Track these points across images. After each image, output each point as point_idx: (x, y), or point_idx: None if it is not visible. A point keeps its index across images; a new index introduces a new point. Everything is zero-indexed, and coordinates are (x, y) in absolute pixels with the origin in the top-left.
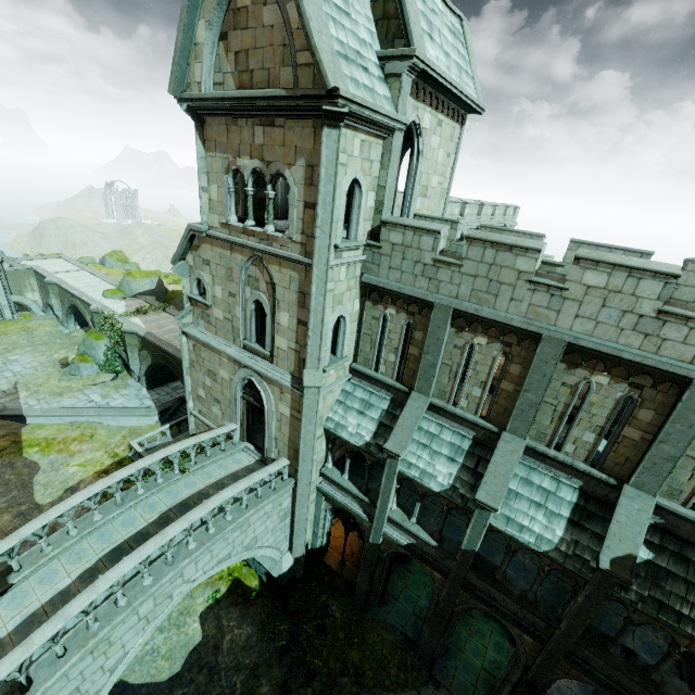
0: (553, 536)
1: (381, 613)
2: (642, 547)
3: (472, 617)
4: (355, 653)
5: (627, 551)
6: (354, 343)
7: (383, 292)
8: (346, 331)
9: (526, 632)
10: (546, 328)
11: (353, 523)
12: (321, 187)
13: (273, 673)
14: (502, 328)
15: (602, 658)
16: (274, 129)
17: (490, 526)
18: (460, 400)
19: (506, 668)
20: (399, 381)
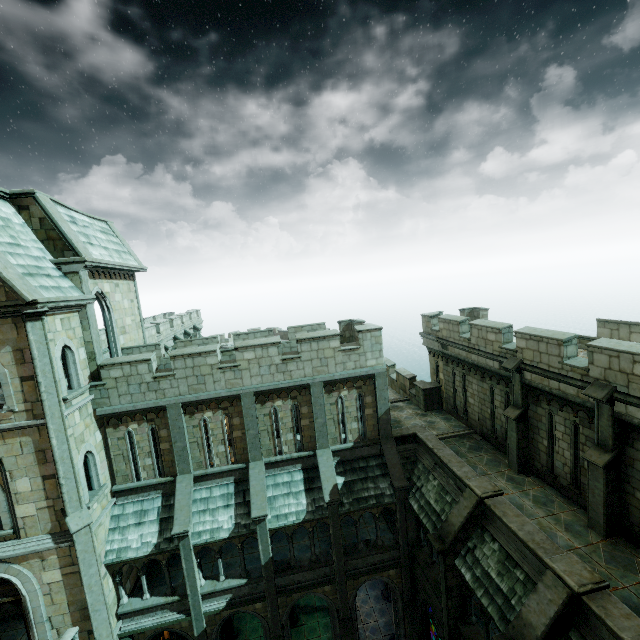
0: (303, 506)
1: None
2: (339, 478)
3: (303, 624)
4: None
5: (332, 484)
6: (108, 469)
7: (121, 415)
8: (97, 462)
9: (323, 584)
10: (240, 389)
11: (173, 638)
12: (38, 362)
13: None
14: (217, 400)
15: (358, 557)
16: None
17: (271, 531)
18: (214, 460)
19: (332, 629)
20: (162, 476)
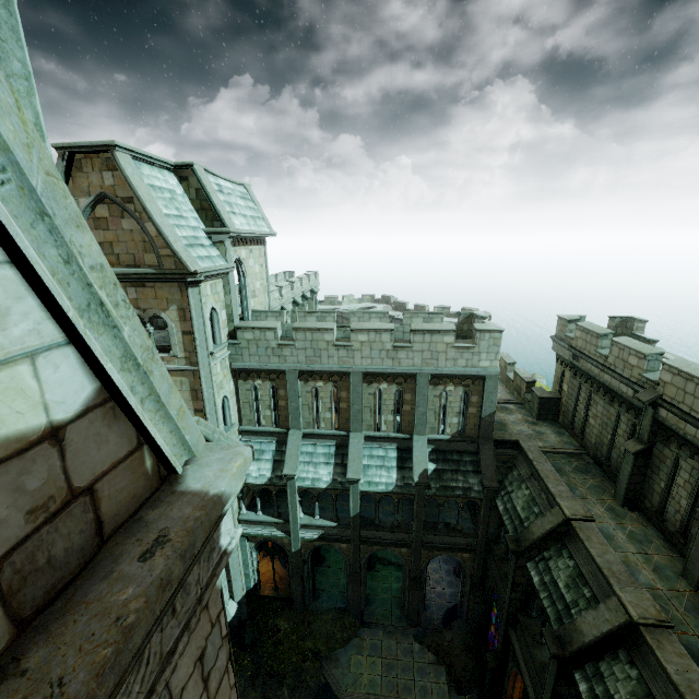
0: (393, 480)
1: (317, 605)
2: (430, 464)
3: (377, 571)
4: (309, 642)
5: (423, 468)
6: (237, 412)
7: (250, 371)
8: (230, 405)
9: (401, 546)
10: (351, 367)
11: (276, 548)
12: (195, 321)
13: (251, 698)
14: (329, 373)
15: (436, 534)
16: (145, 289)
17: (361, 493)
18: (321, 423)
19: (402, 581)
20: (278, 427)
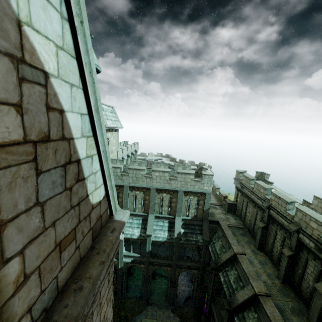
0: (166, 236)
1: (128, 294)
2: (182, 229)
3: (156, 279)
4: (123, 312)
5: (179, 231)
6: None
7: None
8: None
9: (167, 266)
10: (151, 186)
11: None
12: None
13: None
14: (142, 188)
15: (183, 261)
16: None
17: (152, 241)
18: (136, 209)
19: (167, 283)
20: None
